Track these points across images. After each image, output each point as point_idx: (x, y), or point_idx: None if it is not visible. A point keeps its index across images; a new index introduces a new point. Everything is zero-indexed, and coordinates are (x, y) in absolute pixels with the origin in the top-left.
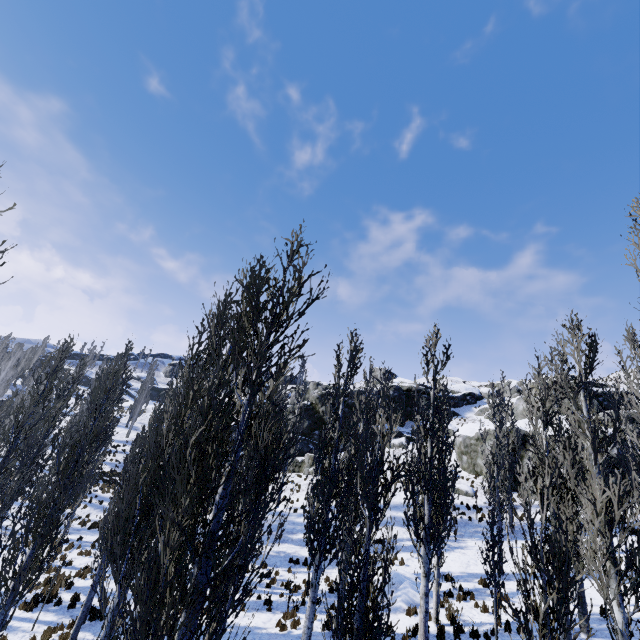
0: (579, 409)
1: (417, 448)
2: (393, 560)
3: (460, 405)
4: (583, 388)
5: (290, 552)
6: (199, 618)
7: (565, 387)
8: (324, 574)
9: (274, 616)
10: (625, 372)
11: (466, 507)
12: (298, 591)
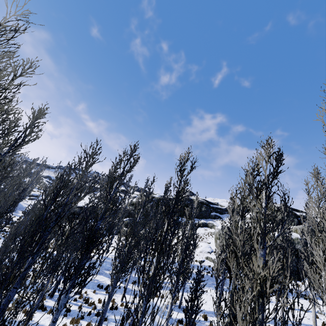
0: (260, 205)
1: (156, 224)
2: (157, 294)
3: (223, 213)
4: (265, 189)
5: (101, 280)
6: (18, 315)
7: (251, 186)
8: (114, 297)
9: (66, 320)
10: (309, 196)
11: (211, 269)
12: (92, 305)
